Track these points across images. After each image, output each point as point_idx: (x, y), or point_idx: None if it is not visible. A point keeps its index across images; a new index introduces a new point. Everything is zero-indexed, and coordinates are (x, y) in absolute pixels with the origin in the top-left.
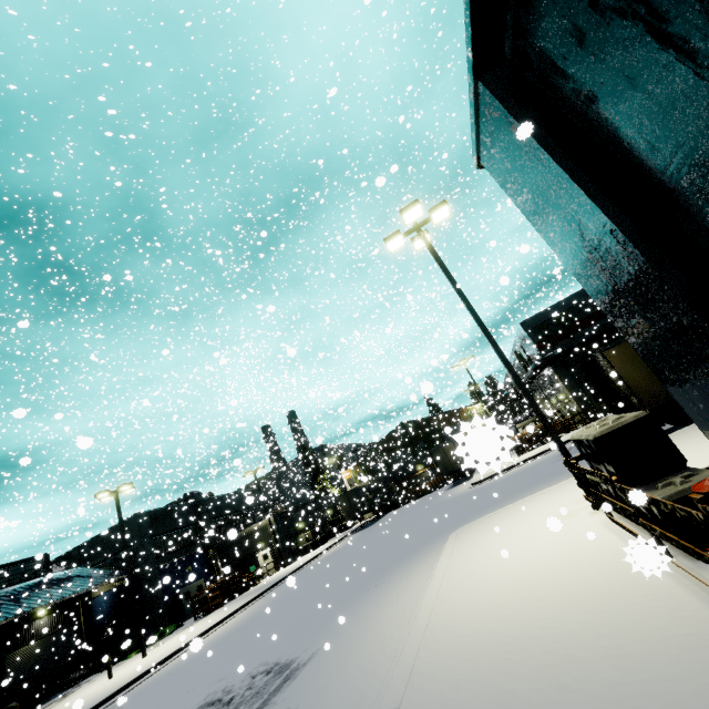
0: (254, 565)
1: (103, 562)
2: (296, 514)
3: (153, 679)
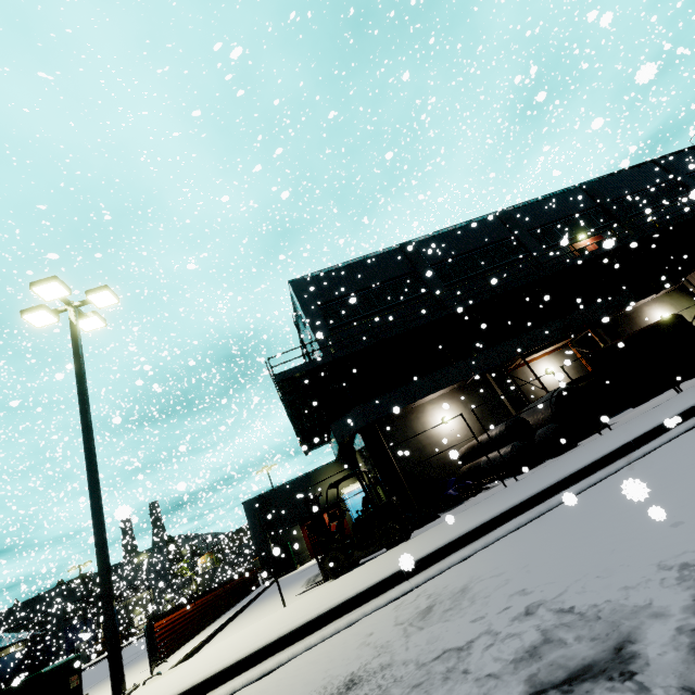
0: (131, 627)
1: (15, 627)
2: (165, 589)
3: (125, 648)
